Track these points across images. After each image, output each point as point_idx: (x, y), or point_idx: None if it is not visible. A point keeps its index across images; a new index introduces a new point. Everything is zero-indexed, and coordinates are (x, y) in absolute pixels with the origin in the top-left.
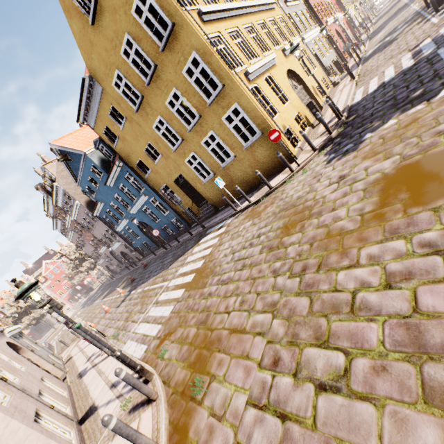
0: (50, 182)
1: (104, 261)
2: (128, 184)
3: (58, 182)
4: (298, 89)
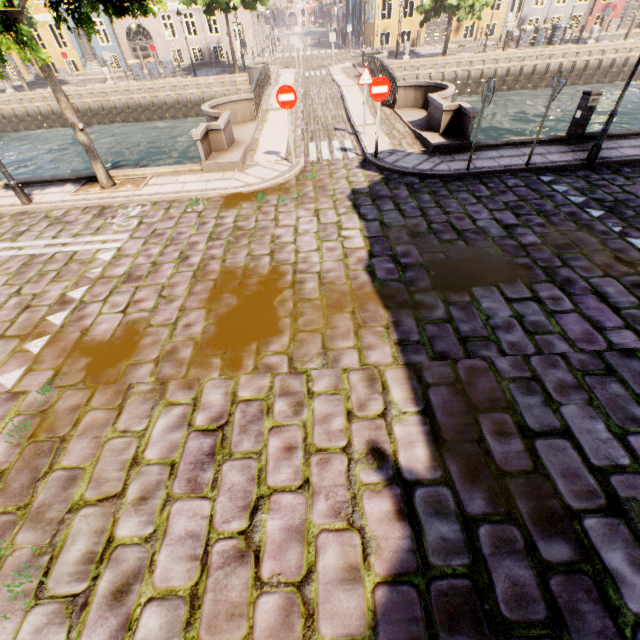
0: None
1: (339, 10)
2: None
3: None
4: (441, 16)
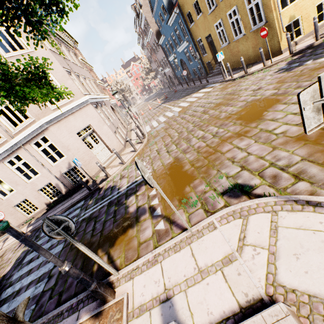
0: (139, 7)
1: (160, 77)
2: (179, 28)
3: (143, 9)
4: None
